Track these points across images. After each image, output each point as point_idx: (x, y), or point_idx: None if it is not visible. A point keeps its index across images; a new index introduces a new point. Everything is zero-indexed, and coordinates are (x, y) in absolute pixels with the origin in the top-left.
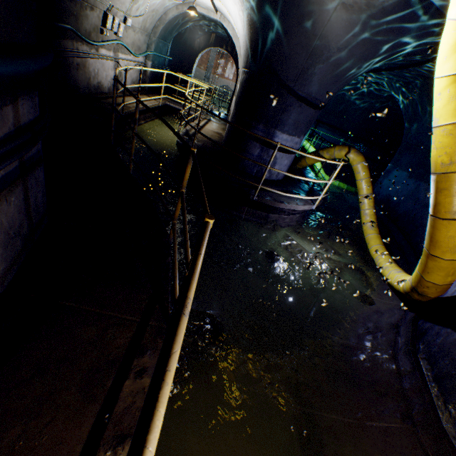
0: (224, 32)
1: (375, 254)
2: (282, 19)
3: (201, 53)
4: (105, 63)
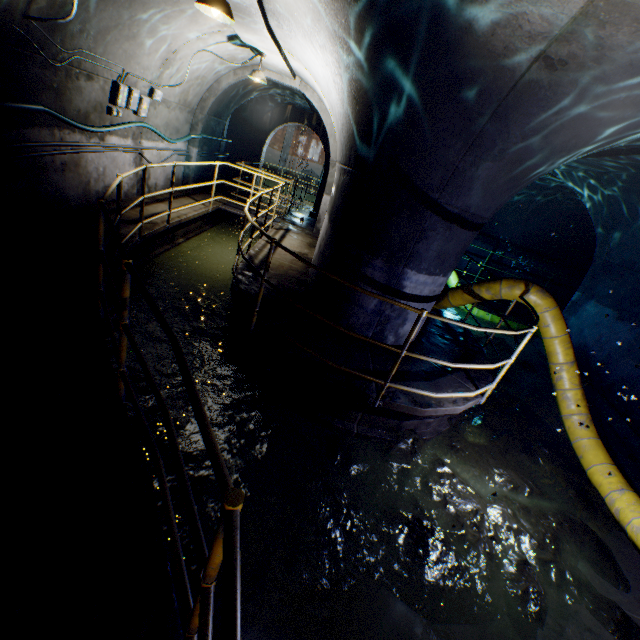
0: (305, 103)
1: (604, 484)
2: (418, 88)
3: (273, 131)
4: (118, 157)
